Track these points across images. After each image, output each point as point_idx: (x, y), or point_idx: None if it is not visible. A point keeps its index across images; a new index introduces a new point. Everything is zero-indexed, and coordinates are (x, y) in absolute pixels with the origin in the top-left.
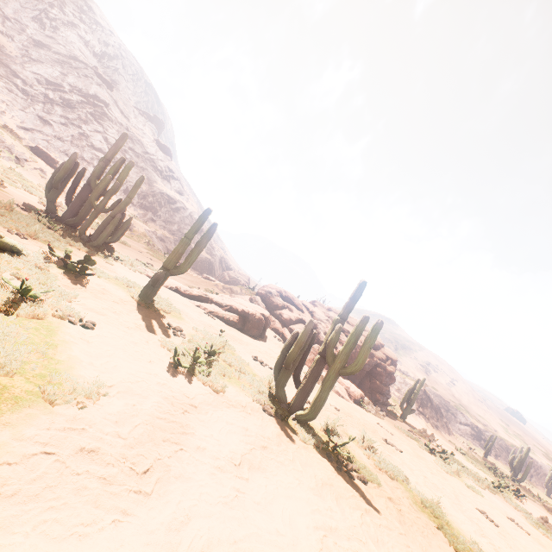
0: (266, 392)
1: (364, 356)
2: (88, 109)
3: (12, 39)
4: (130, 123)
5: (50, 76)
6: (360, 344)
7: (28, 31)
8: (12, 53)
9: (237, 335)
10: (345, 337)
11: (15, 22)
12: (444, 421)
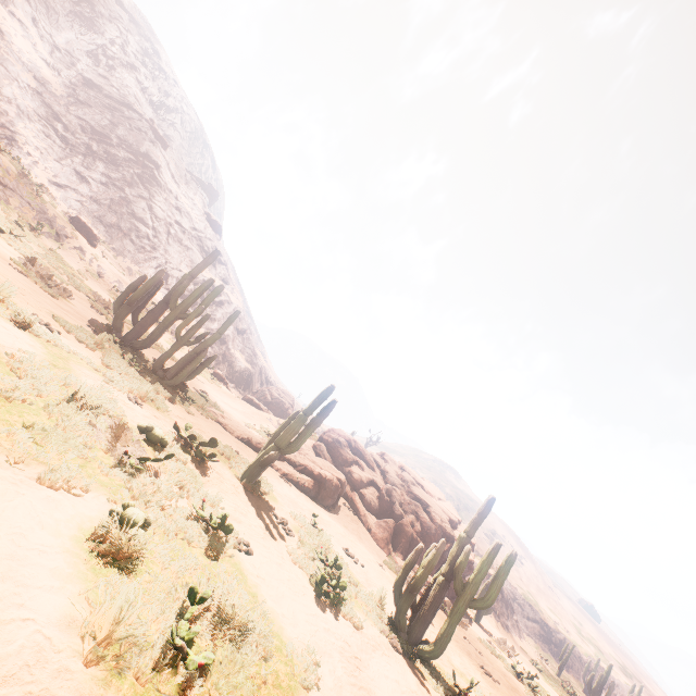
0: (382, 615)
1: (497, 591)
2: (135, 170)
3: (59, 73)
4: (180, 190)
5: (97, 124)
6: (441, 524)
7: (79, 66)
8: (57, 92)
9: (315, 508)
10: (423, 512)
11: (65, 54)
12: (515, 619)
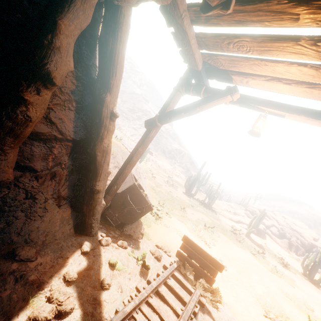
0: (298, 272)
1: None
2: (145, 117)
3: None
4: None
5: (131, 107)
6: (309, 241)
7: None
8: (119, 102)
9: (259, 239)
10: (299, 236)
11: None
12: None
